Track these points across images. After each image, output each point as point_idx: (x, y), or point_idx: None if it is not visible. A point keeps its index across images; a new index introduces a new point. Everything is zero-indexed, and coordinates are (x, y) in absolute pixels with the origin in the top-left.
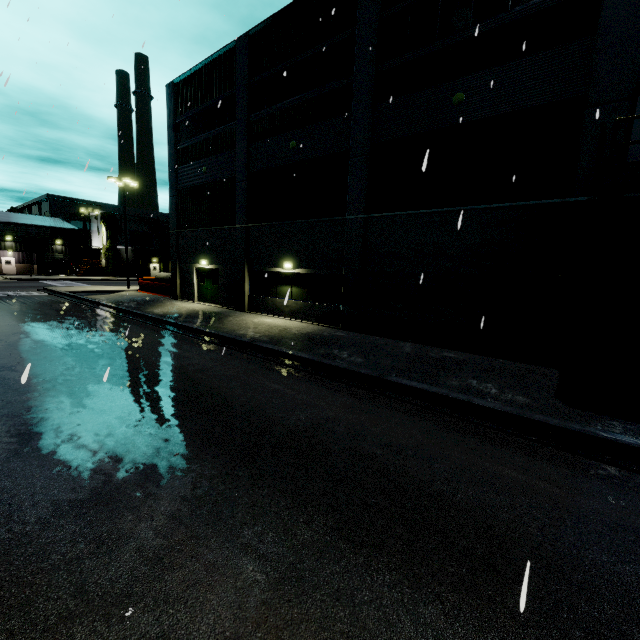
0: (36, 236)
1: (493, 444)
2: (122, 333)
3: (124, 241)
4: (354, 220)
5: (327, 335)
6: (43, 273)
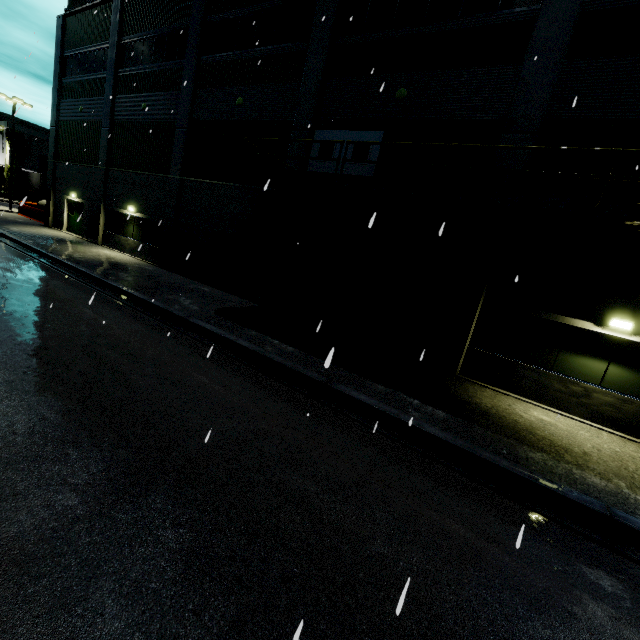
0: None
1: (108, 306)
2: None
3: (32, 165)
4: (174, 179)
5: (135, 266)
6: None
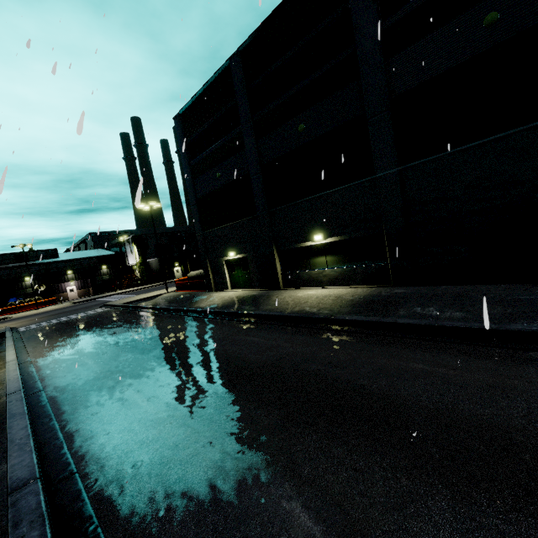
0: (88, 266)
1: None
2: (193, 332)
3: (151, 254)
4: (386, 176)
5: (388, 295)
6: (97, 293)
